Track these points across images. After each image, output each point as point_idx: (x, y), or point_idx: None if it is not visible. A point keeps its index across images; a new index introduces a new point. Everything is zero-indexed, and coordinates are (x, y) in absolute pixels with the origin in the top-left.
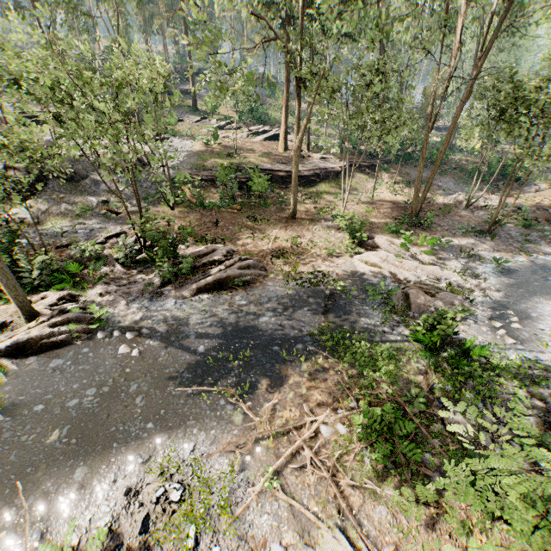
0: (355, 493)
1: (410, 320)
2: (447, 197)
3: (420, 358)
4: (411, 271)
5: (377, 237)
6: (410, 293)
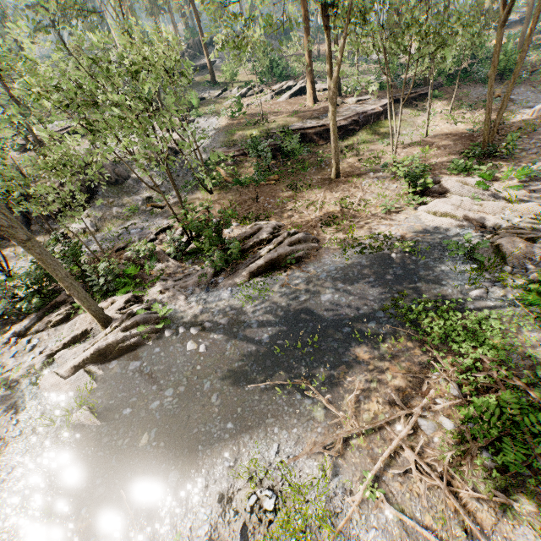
0: (483, 508)
1: (508, 277)
2: (526, 112)
3: (535, 325)
4: (497, 214)
5: (443, 180)
6: (502, 242)
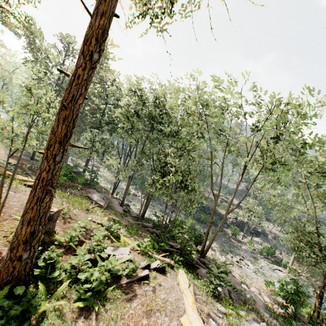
0: None
1: None
2: None
3: None
4: None
5: None
6: None
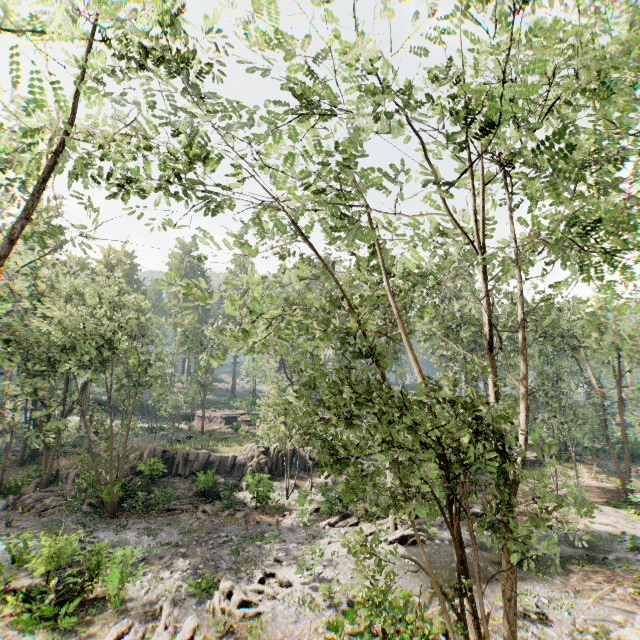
0: None
1: None
2: None
3: None
4: None
5: (600, 506)
6: None
